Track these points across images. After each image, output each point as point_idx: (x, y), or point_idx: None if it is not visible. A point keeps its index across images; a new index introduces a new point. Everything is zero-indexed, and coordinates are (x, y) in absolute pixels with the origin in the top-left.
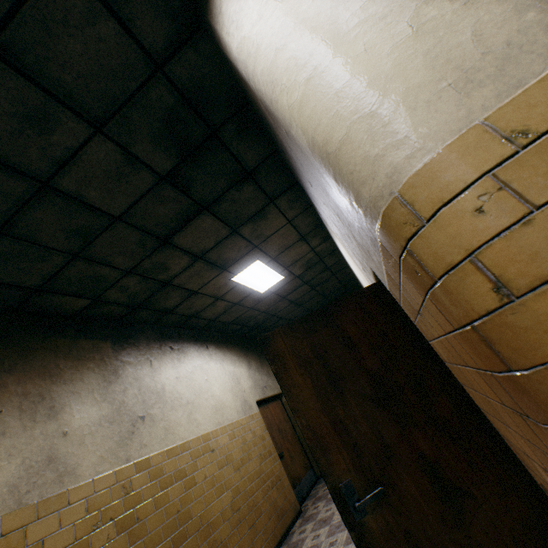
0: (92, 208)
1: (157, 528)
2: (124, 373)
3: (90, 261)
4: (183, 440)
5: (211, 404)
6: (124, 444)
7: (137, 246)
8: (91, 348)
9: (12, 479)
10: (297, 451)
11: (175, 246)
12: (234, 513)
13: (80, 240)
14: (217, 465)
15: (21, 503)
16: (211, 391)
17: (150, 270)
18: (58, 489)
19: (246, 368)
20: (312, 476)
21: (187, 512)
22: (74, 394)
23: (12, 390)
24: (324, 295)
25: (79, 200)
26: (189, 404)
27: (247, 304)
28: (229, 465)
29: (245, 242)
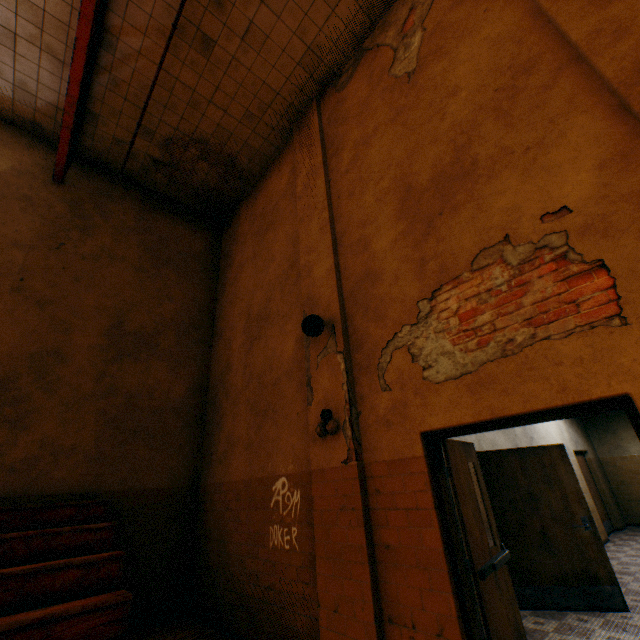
0: None
1: None
2: None
3: None
4: None
5: (553, 442)
6: None
7: None
8: None
9: (511, 447)
10: (598, 501)
11: None
12: None
13: None
14: None
15: None
16: (550, 433)
17: None
18: None
19: (563, 422)
20: (610, 525)
21: None
22: None
23: None
24: None
25: None
26: (544, 438)
27: None
28: None
29: None
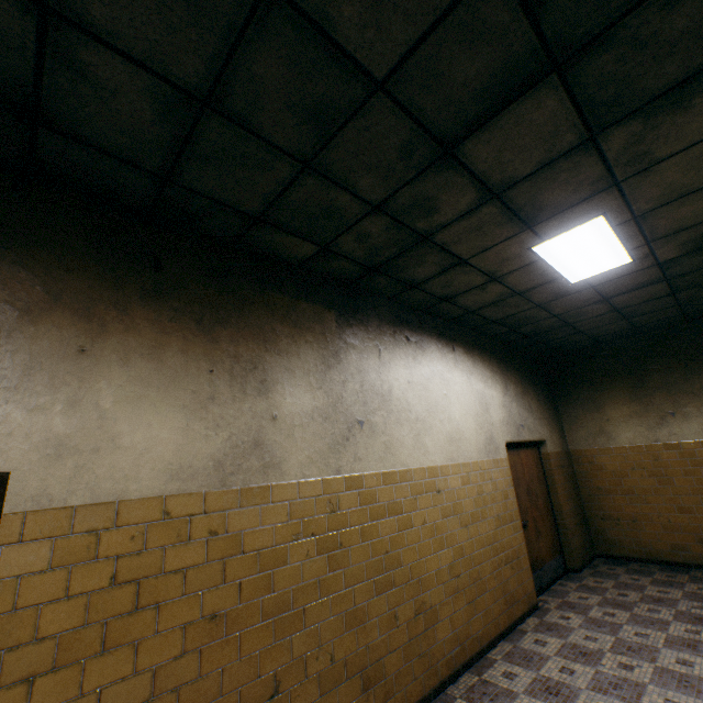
0: (341, 55)
1: (360, 563)
2: (346, 359)
3: (324, 179)
4: (404, 467)
5: (446, 430)
6: (336, 451)
7: (398, 156)
8: (311, 315)
9: (218, 453)
10: (546, 526)
11: (462, 164)
12: (451, 578)
13: (315, 133)
14: (440, 511)
15: (225, 484)
16: (448, 412)
17: (406, 209)
18: (262, 481)
19: (499, 392)
20: (560, 565)
21: (397, 557)
22: (288, 371)
23: (224, 349)
24: (685, 310)
25: (320, 32)
26: (418, 422)
27: (534, 297)
28: (455, 516)
29: (597, 171)
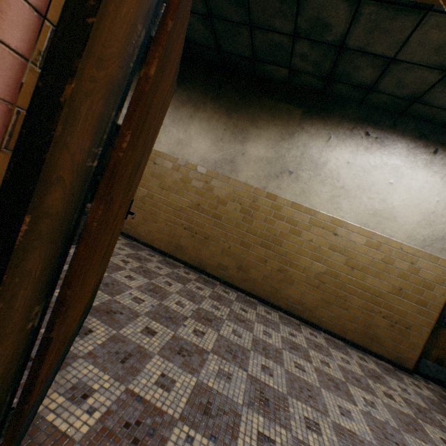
0: None
1: (257, 229)
2: (297, 138)
3: (261, 30)
4: (312, 207)
5: (372, 206)
6: (267, 179)
7: (280, 3)
8: (284, 111)
9: (216, 159)
10: None
11: None
12: (315, 279)
13: (242, 10)
14: (329, 244)
15: (215, 170)
16: (384, 196)
17: (311, 31)
18: (228, 175)
19: None
20: None
21: (280, 241)
22: (258, 136)
23: (232, 122)
24: None
25: None
26: (342, 189)
27: None
28: (342, 256)
29: None
